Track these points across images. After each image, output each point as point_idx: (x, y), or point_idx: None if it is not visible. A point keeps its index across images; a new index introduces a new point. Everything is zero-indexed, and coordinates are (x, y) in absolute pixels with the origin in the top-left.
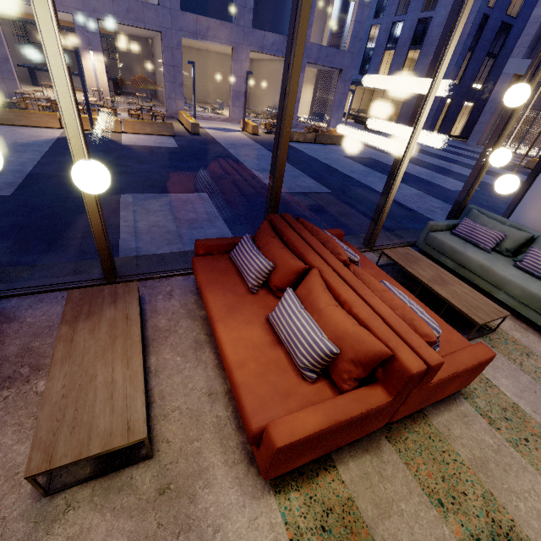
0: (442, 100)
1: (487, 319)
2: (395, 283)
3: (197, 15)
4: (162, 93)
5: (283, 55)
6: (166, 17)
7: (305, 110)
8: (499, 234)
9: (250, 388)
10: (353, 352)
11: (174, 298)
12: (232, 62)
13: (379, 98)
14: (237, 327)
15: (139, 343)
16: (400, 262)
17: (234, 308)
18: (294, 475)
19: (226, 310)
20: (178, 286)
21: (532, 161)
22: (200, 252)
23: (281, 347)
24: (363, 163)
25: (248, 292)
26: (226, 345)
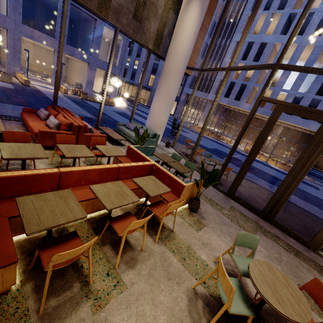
0: None
1: (118, 139)
2: (93, 128)
3: (33, 29)
4: (4, 60)
5: (84, 60)
6: (11, 23)
7: (100, 89)
8: (134, 126)
9: (36, 129)
10: (64, 123)
11: (12, 124)
12: (54, 56)
13: (141, 92)
14: (35, 123)
15: (1, 122)
16: (102, 128)
17: (35, 121)
18: (48, 149)
19: (32, 120)
20: (14, 122)
21: (192, 125)
22: (25, 111)
23: (48, 127)
24: (119, 114)
25: (41, 120)
26: (31, 124)
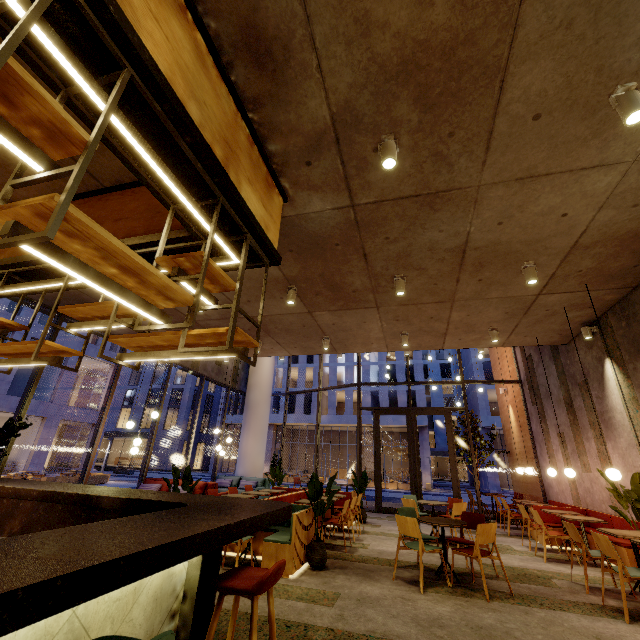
0: (181, 442)
1: None
2: None
3: None
4: None
5: (37, 414)
6: None
7: None
8: (230, 480)
9: None
10: (199, 486)
11: None
12: None
13: (118, 446)
14: None
15: None
16: None
17: None
18: None
19: None
20: None
21: None
22: None
23: None
24: None
25: None
26: None
